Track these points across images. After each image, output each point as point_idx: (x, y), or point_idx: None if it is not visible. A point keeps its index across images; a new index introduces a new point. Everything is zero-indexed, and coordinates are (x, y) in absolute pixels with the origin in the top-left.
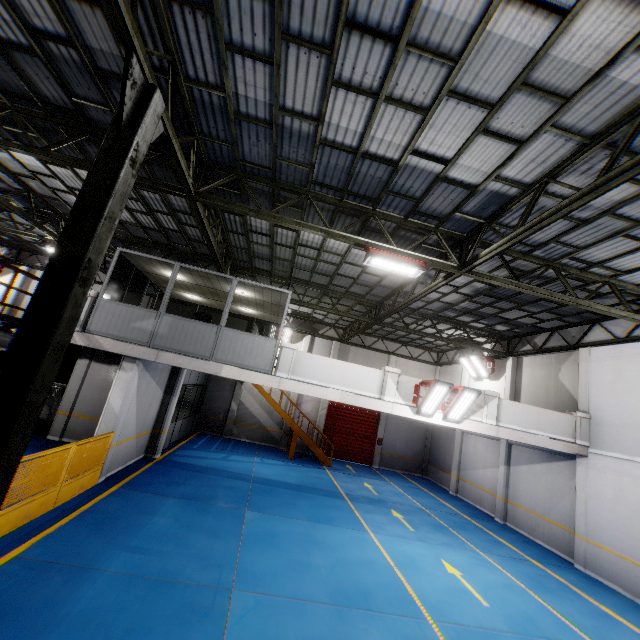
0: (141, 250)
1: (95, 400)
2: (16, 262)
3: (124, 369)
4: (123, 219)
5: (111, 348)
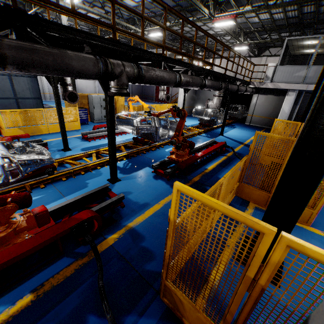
0: (274, 32)
1: (261, 110)
2: (208, 58)
3: (289, 95)
4: (276, 19)
5: (284, 87)
